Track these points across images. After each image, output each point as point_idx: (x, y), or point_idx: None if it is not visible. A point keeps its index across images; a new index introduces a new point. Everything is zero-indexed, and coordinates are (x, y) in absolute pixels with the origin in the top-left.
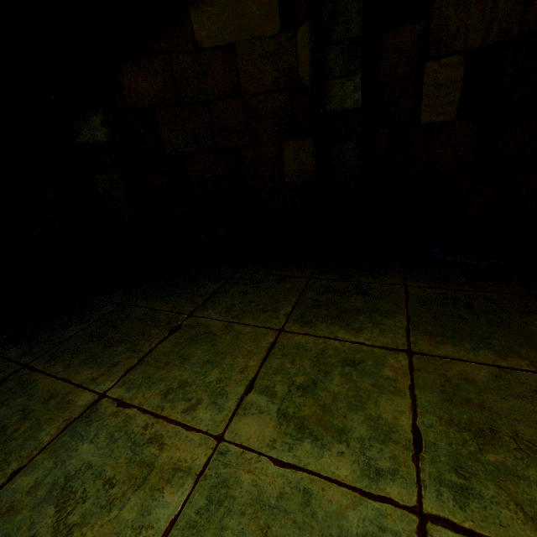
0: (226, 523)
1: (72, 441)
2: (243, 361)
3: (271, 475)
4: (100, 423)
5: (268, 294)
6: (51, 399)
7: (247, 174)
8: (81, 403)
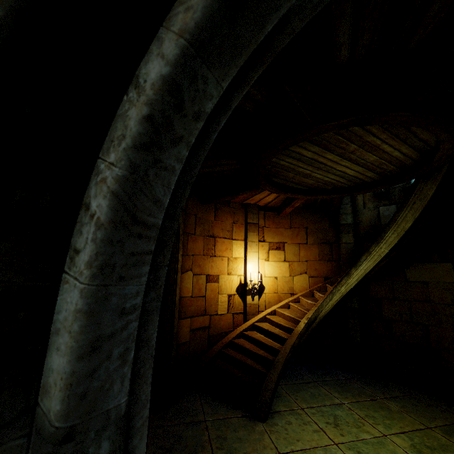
0: (382, 448)
1: (335, 408)
2: (402, 425)
3: (400, 451)
4: (343, 409)
5: (431, 413)
6: (326, 395)
7: (432, 340)
8: (336, 401)
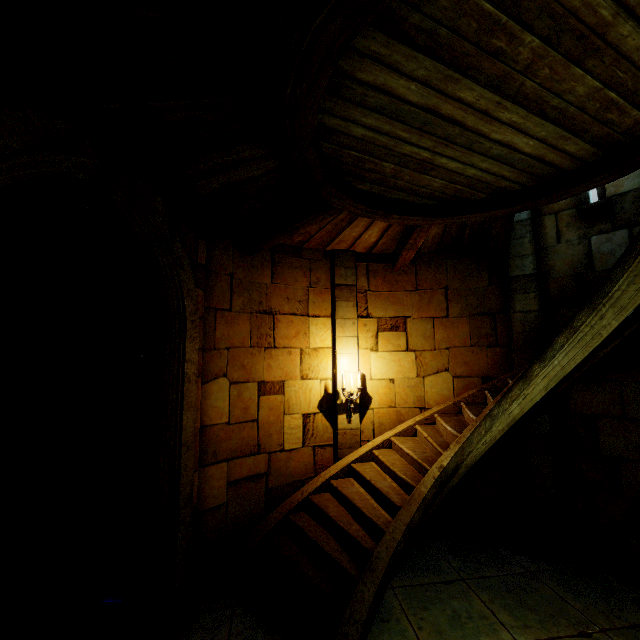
0: None
1: None
2: None
3: None
4: None
5: None
6: (483, 618)
7: None
8: (504, 637)
